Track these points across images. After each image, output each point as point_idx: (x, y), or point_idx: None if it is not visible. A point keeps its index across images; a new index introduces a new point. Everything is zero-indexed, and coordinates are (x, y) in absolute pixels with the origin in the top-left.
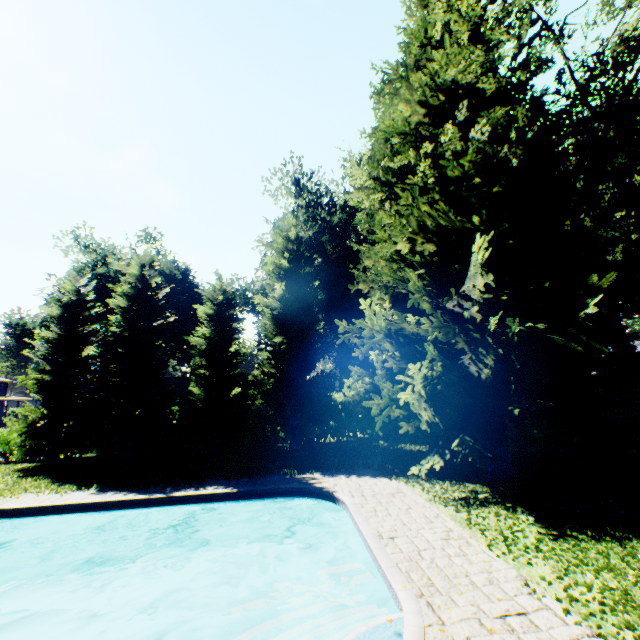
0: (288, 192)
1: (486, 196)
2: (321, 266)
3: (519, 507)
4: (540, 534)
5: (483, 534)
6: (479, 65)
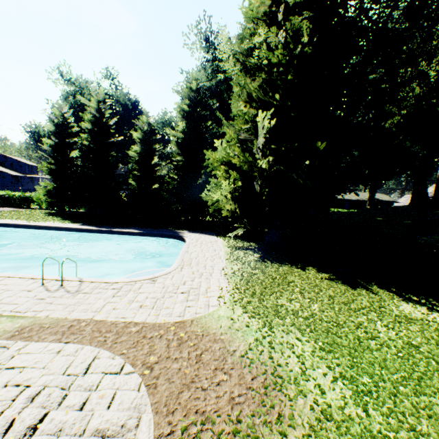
0: (201, 47)
1: (285, 81)
2: (217, 109)
3: (259, 252)
4: (254, 260)
5: (230, 257)
6: None
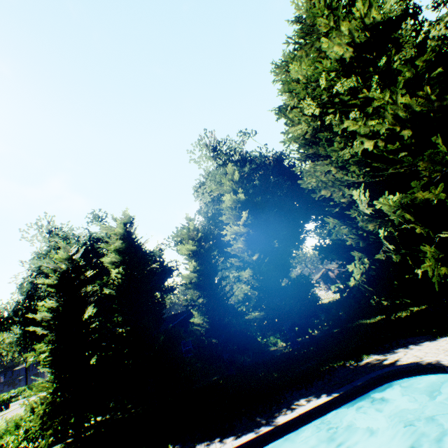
0: (208, 157)
1: None
2: None
3: None
4: None
5: None
6: (403, 0)
